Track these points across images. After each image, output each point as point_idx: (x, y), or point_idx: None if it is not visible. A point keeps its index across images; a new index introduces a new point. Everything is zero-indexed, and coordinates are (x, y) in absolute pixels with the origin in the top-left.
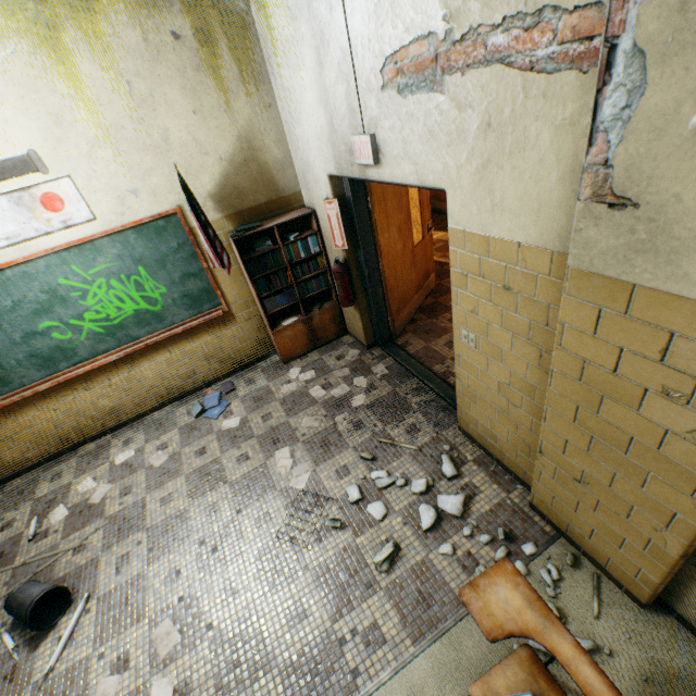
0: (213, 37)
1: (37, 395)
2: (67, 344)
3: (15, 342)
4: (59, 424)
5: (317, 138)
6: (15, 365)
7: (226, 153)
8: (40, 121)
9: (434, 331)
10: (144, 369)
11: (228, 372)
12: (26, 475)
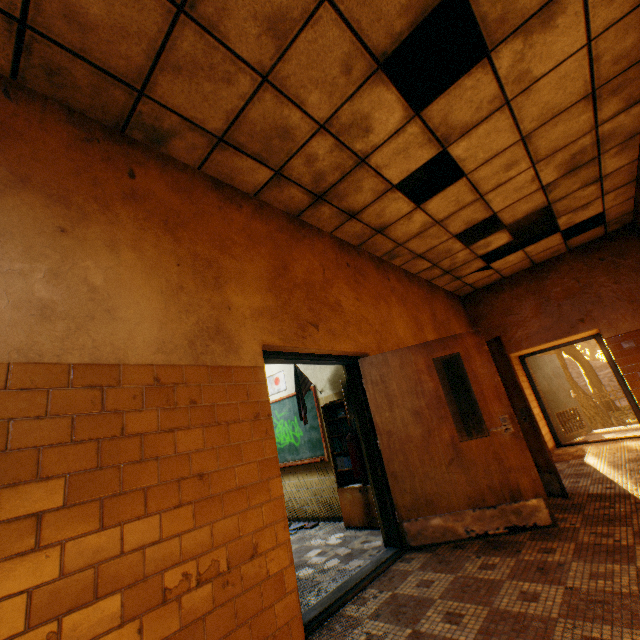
0: None
1: None
2: None
3: None
4: None
5: None
6: None
7: None
8: None
9: (448, 563)
10: (286, 483)
11: (325, 516)
12: None
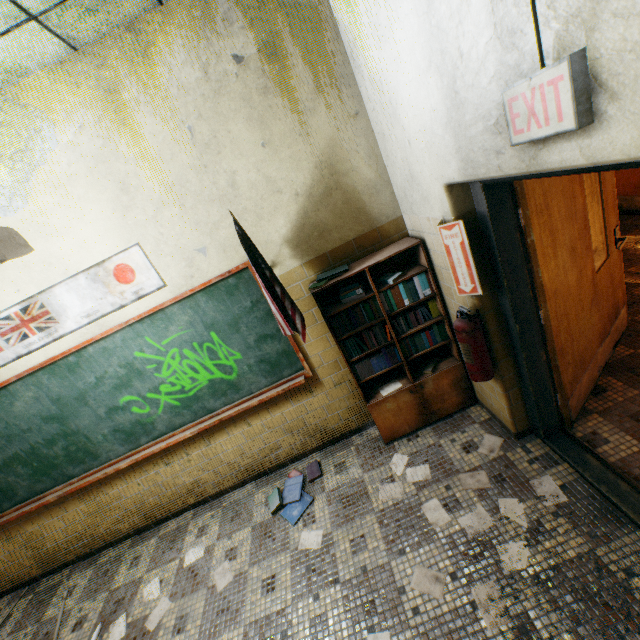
0: (281, 47)
1: (122, 468)
2: (146, 417)
3: (100, 416)
4: (143, 498)
5: (423, 131)
6: (102, 440)
7: (303, 186)
8: (108, 191)
9: None
10: (221, 443)
11: (316, 446)
12: (116, 547)
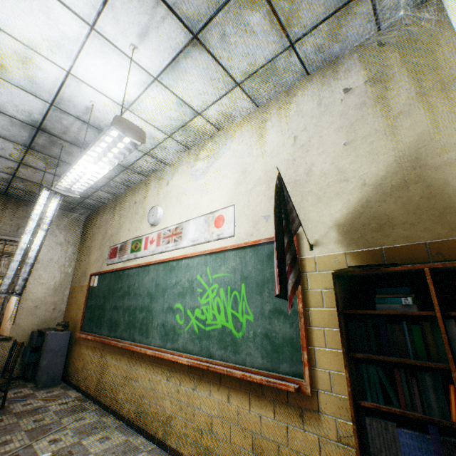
0: (388, 74)
1: (151, 357)
2: (178, 328)
3: (164, 309)
4: (144, 394)
5: None
6: (156, 326)
7: (373, 177)
8: (237, 173)
9: None
10: (202, 396)
11: None
12: (114, 419)
